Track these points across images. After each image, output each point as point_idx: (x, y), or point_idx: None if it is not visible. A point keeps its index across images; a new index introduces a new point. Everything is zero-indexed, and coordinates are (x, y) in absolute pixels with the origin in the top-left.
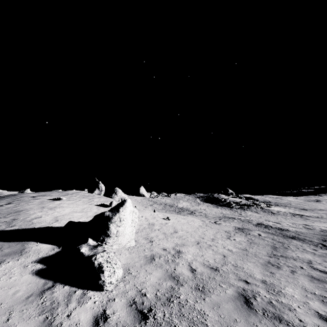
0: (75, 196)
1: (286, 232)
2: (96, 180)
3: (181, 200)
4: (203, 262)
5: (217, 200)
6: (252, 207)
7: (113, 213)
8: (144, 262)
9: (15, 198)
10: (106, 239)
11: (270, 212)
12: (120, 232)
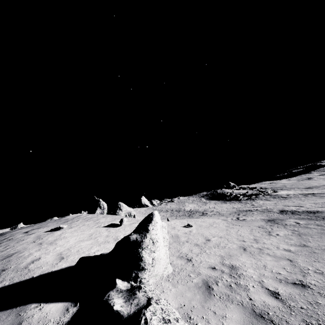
0: (77, 221)
1: (320, 214)
2: (96, 198)
3: (186, 202)
4: (276, 277)
5: (222, 195)
6: (260, 196)
7: (141, 234)
8: (202, 296)
9: (3, 238)
10: (140, 275)
11: (280, 197)
12: (156, 260)
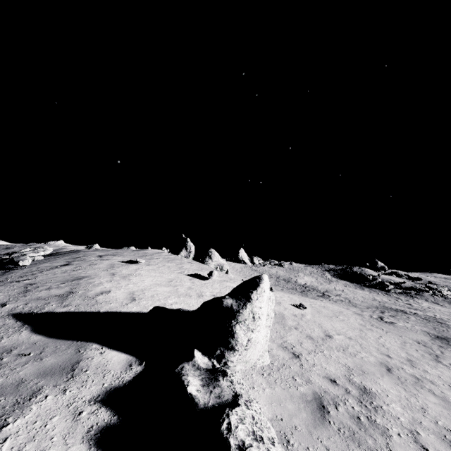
0: (156, 258)
1: None
2: (183, 236)
3: (301, 272)
4: (443, 435)
5: (360, 276)
6: (425, 294)
7: (240, 302)
8: (310, 417)
9: (76, 256)
10: (227, 355)
11: None
12: (253, 342)
